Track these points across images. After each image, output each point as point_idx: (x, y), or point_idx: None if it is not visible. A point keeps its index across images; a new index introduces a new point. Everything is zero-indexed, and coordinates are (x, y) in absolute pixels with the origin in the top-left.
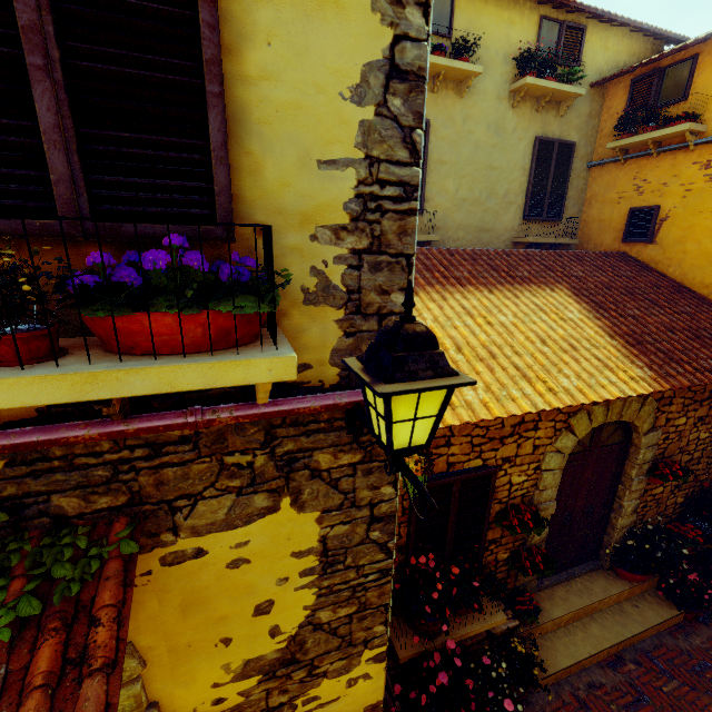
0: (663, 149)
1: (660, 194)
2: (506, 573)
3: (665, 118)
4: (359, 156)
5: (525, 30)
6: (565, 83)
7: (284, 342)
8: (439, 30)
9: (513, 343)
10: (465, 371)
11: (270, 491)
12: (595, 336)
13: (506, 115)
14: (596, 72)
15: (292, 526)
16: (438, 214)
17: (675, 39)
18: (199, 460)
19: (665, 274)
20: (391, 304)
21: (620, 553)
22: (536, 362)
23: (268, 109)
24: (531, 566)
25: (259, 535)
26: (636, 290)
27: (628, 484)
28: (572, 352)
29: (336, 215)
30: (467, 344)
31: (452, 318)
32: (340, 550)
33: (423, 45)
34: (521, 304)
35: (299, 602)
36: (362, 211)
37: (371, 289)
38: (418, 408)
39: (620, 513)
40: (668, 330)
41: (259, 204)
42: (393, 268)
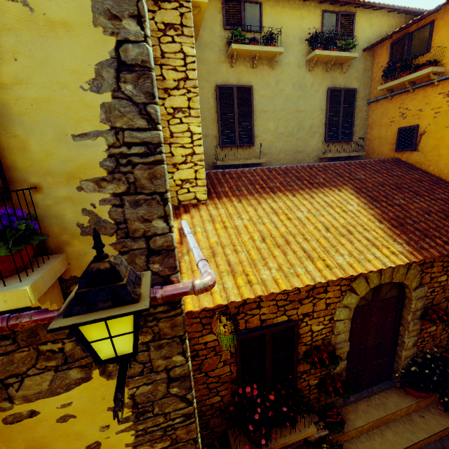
0: (416, 86)
1: (418, 117)
2: (318, 394)
3: (416, 65)
4: (106, 128)
5: (312, 21)
6: (344, 51)
7: (41, 271)
8: (254, 29)
9: (304, 232)
10: (265, 255)
11: (82, 366)
12: (367, 222)
13: (305, 76)
14: (366, 41)
15: (104, 389)
16: (265, 144)
17: (420, 12)
18: (20, 349)
19: (427, 171)
20: (153, 228)
21: (406, 376)
22: (320, 245)
23: (24, 104)
24: (333, 390)
25: (79, 398)
26: (403, 185)
27: (406, 326)
28: (348, 235)
29: (95, 171)
30: (270, 235)
31: (262, 217)
32: (148, 403)
33: (142, 44)
34: (315, 202)
35: (122, 441)
36: (116, 166)
37: (135, 220)
38: (111, 329)
39: (403, 347)
40: (425, 213)
41: (31, 170)
42: (150, 203)
